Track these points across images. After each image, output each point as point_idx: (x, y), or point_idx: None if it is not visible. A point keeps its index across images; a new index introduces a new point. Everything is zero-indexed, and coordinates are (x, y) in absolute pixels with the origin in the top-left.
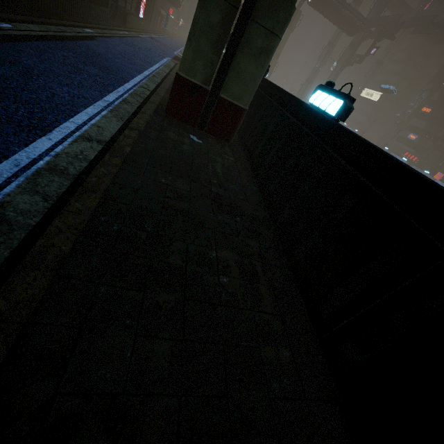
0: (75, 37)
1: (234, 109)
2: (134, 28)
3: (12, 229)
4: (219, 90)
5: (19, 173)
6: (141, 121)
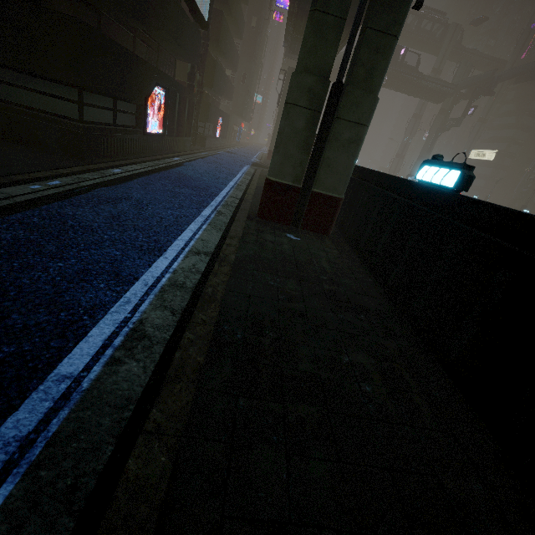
0: (168, 167)
1: (329, 200)
2: (212, 147)
3: (153, 343)
4: (311, 185)
5: (149, 292)
6: (238, 228)
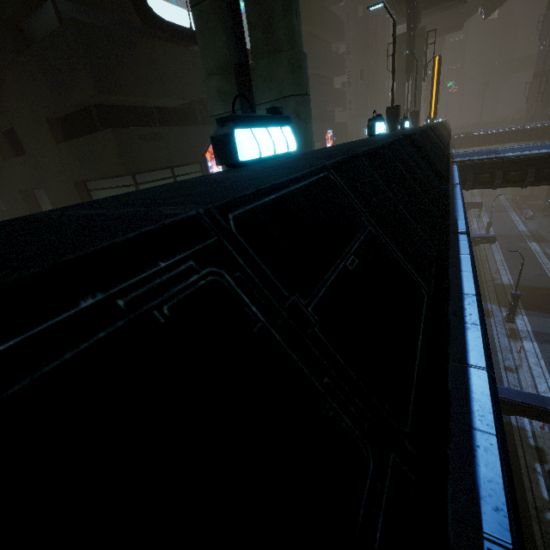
0: None
1: None
2: None
3: None
4: None
5: None
6: None
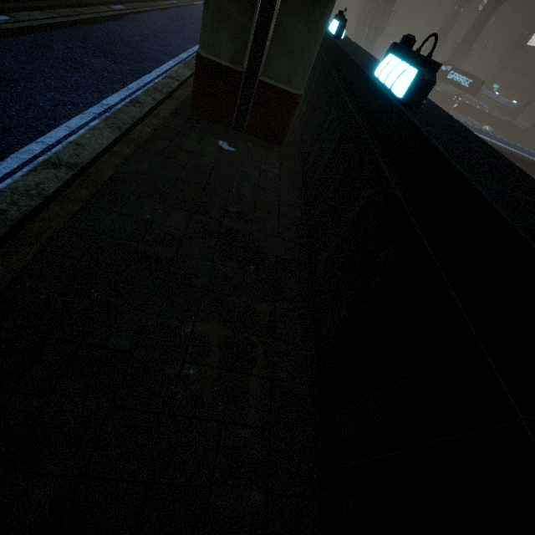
0: (95, 20)
1: (282, 96)
2: None
3: None
4: (256, 70)
5: None
6: (147, 128)
